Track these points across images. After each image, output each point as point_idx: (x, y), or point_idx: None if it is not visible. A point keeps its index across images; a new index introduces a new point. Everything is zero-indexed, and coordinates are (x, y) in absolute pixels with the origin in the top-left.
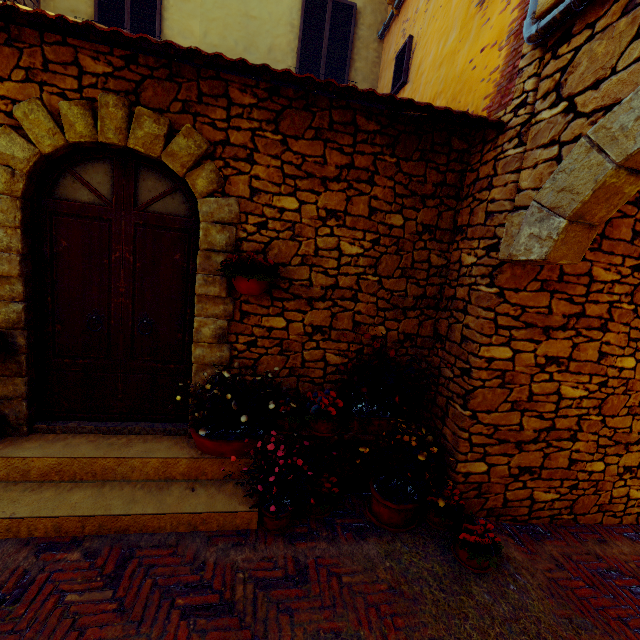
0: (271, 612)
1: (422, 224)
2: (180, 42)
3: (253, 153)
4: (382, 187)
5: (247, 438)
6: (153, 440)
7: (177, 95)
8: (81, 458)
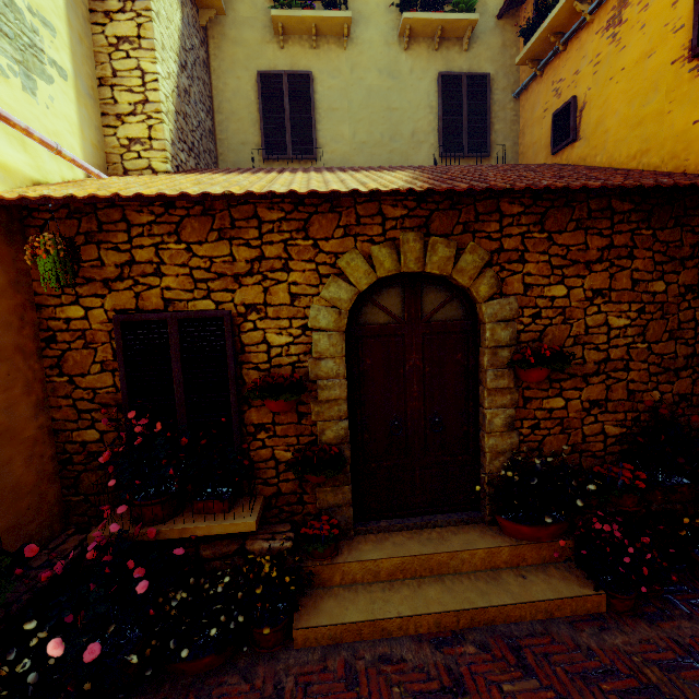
0: (698, 693)
1: (683, 285)
2: (333, 147)
3: (523, 254)
4: (641, 259)
5: (580, 521)
6: (459, 531)
7: (458, 219)
8: (420, 555)
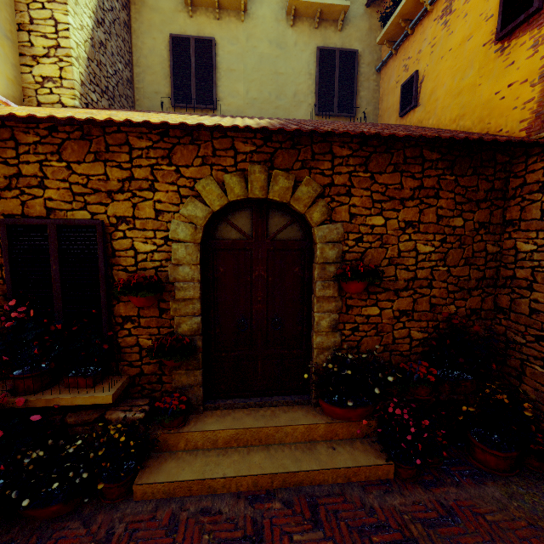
0: None
1: (478, 222)
2: (230, 100)
3: (350, 189)
4: (445, 199)
5: (378, 405)
6: (289, 410)
7: (298, 157)
8: (251, 428)
